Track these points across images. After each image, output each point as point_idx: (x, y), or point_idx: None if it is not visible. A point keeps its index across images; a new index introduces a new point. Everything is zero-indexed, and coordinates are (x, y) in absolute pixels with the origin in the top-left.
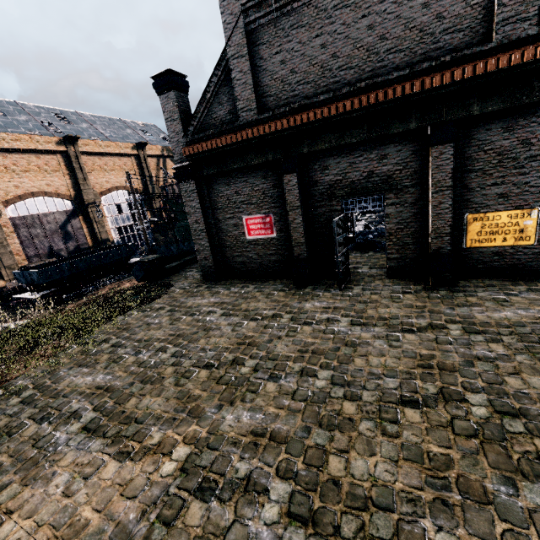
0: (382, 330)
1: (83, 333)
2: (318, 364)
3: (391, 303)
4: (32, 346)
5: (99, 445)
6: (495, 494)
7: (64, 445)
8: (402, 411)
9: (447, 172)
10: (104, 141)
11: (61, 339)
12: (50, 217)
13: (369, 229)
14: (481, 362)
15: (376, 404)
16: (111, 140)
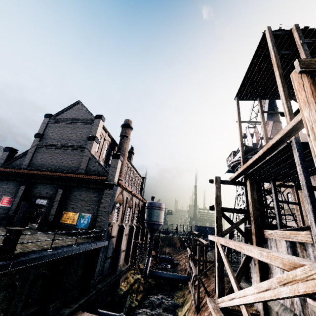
0: None
1: None
2: None
3: None
4: None
5: None
6: None
7: None
8: None
9: (59, 196)
10: None
11: None
12: None
13: None
14: None
15: None
16: None
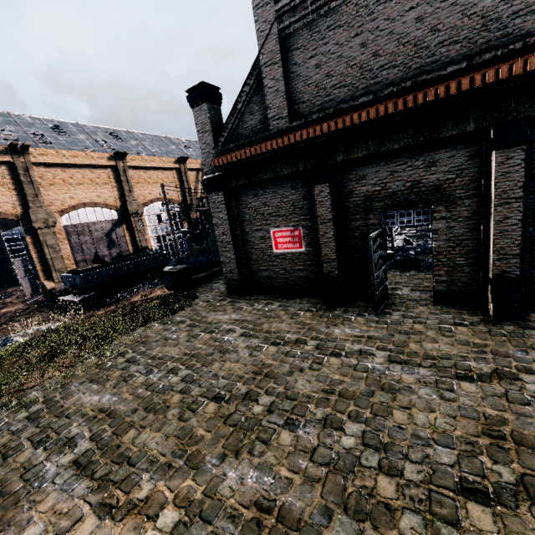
0: (429, 373)
1: (103, 344)
2: (346, 412)
3: (439, 336)
4: (55, 353)
5: (83, 489)
6: None
7: (50, 482)
8: (464, 506)
9: (516, 180)
10: (149, 156)
11: (82, 348)
12: (97, 225)
13: (410, 244)
14: None
15: (424, 487)
16: (156, 155)
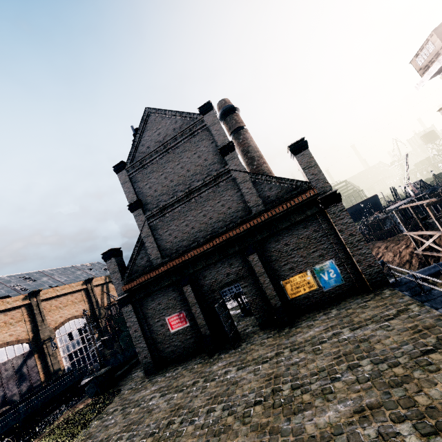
0: (252, 367)
1: None
2: (217, 402)
3: (260, 347)
4: None
5: None
6: (282, 427)
7: None
8: (254, 408)
9: (260, 266)
10: (60, 286)
11: None
12: (8, 364)
13: None
14: (293, 366)
15: (243, 411)
16: (66, 283)
